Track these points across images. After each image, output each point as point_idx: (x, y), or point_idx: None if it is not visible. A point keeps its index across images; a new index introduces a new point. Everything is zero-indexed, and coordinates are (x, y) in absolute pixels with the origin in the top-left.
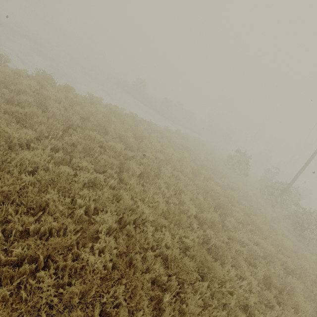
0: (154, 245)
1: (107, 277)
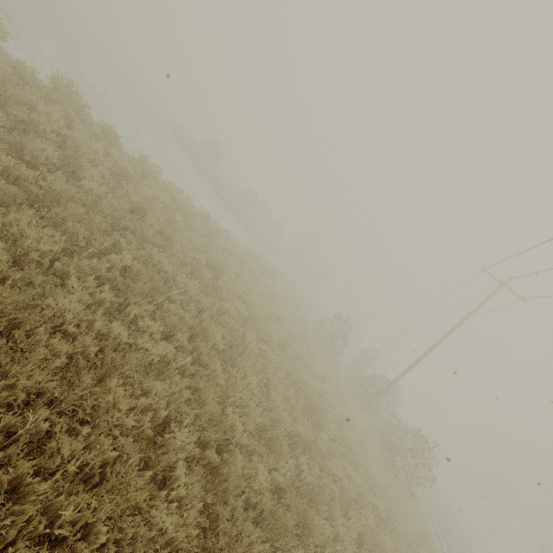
0: (239, 486)
1: (178, 551)
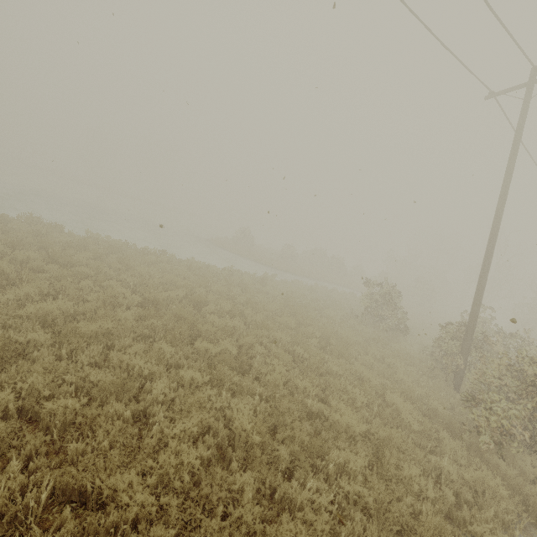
0: None
1: None
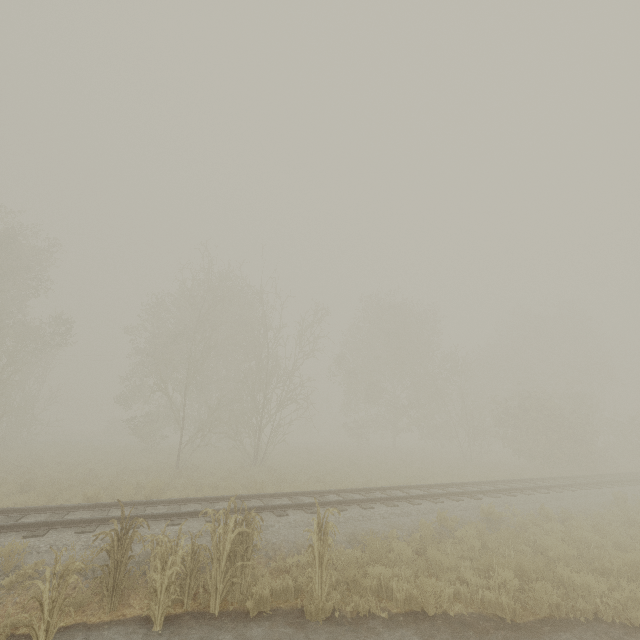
0: None
1: None
